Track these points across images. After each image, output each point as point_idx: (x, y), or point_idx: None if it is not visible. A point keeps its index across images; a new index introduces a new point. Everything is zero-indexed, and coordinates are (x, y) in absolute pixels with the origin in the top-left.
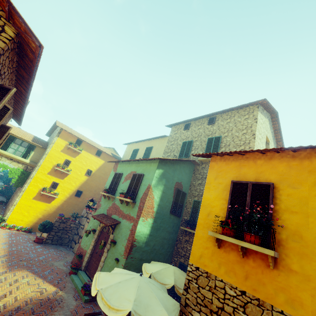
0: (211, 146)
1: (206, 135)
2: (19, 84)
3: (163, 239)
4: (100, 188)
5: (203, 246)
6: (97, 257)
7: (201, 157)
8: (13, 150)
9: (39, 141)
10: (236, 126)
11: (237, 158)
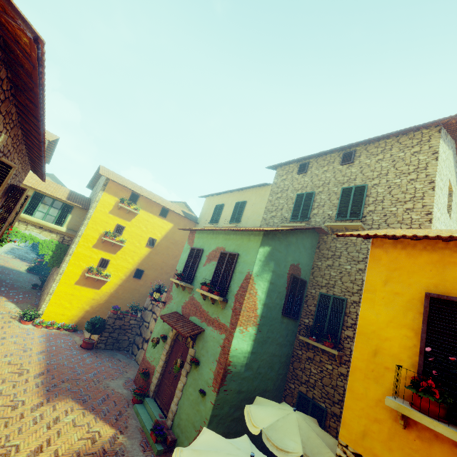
0: (348, 203)
1: (337, 182)
2: (25, 119)
3: (271, 356)
4: (169, 265)
5: (367, 414)
6: (171, 380)
7: (330, 220)
8: (41, 215)
9: (78, 199)
10: (395, 167)
11: (435, 245)
